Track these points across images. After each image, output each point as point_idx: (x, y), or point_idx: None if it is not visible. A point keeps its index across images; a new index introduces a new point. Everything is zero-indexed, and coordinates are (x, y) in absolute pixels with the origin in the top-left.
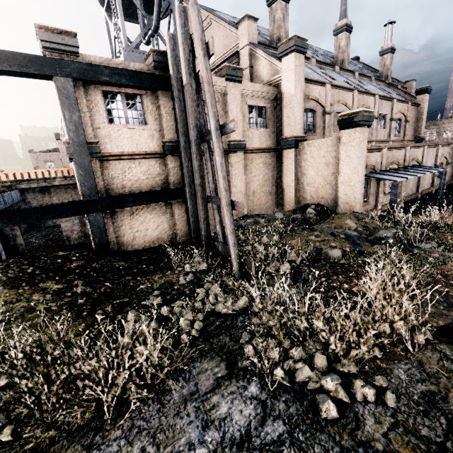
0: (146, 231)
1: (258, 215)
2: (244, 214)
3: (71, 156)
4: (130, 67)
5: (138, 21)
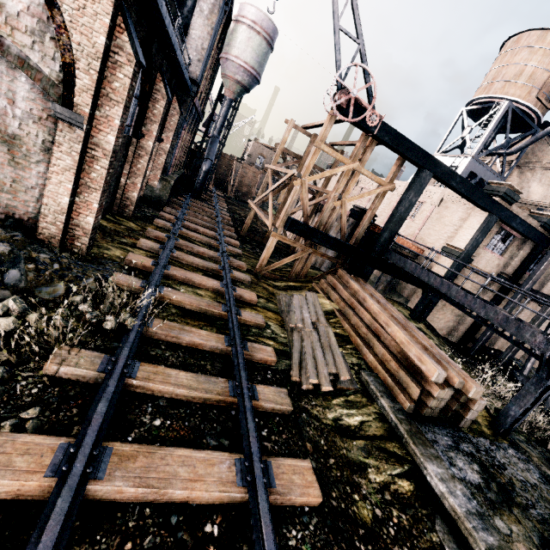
0: (439, 320)
1: (518, 359)
2: (499, 348)
3: (456, 258)
4: (528, 220)
5: (481, 124)
